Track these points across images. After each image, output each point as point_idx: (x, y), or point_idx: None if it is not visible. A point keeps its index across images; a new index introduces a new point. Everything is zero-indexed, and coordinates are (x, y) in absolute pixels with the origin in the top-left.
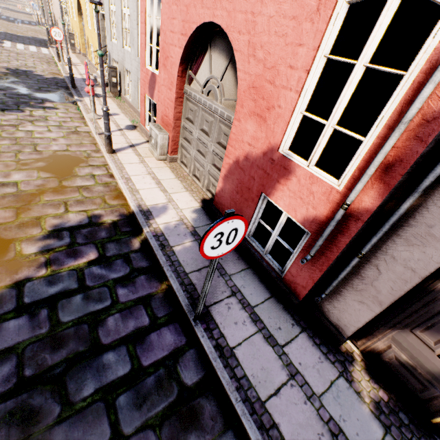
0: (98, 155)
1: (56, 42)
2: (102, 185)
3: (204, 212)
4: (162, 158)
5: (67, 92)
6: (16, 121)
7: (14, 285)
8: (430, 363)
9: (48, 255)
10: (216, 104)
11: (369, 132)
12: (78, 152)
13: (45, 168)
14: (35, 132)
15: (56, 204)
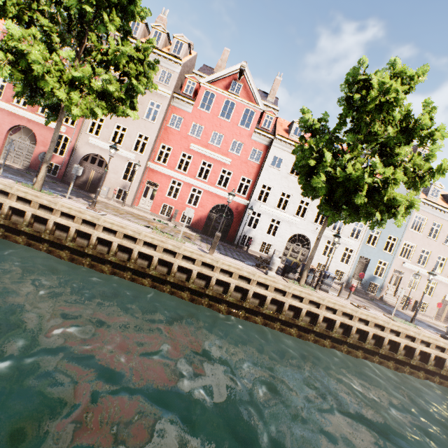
0: None
1: None
2: None
3: (26, 169)
4: None
5: None
6: None
7: None
8: (83, 181)
9: None
10: (27, 143)
11: (66, 150)
12: None
13: None
14: None
15: None
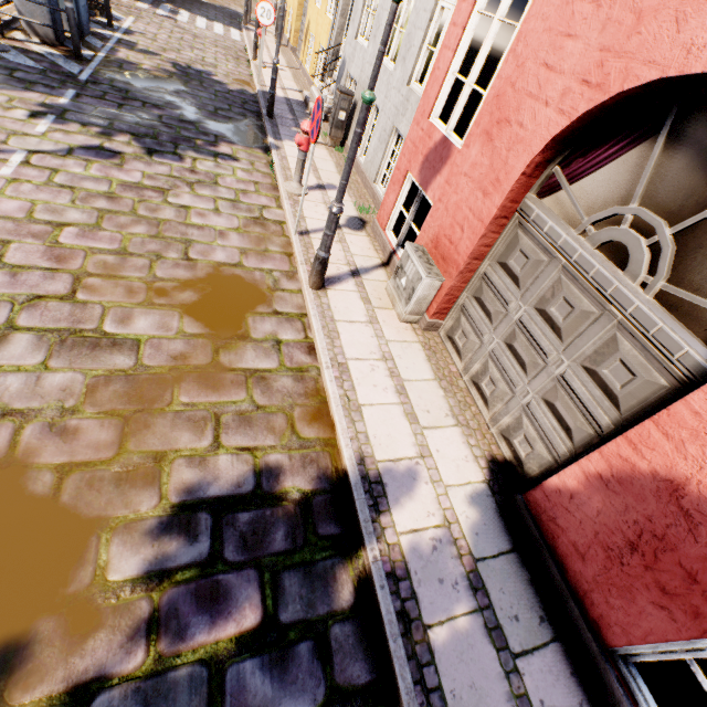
0: (292, 285)
1: (257, 24)
2: (290, 375)
3: (494, 506)
4: (411, 319)
5: (258, 124)
6: (166, 180)
7: (68, 700)
8: None
9: (158, 593)
10: (629, 284)
11: None
12: (257, 272)
13: (194, 308)
14: (192, 210)
15: (199, 418)
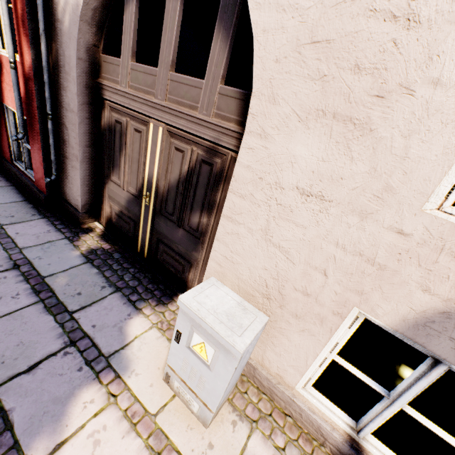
0: None
1: None
2: None
3: None
4: None
5: None
6: None
7: None
8: (123, 199)
9: None
10: None
11: None
12: None
13: None
14: None
15: None
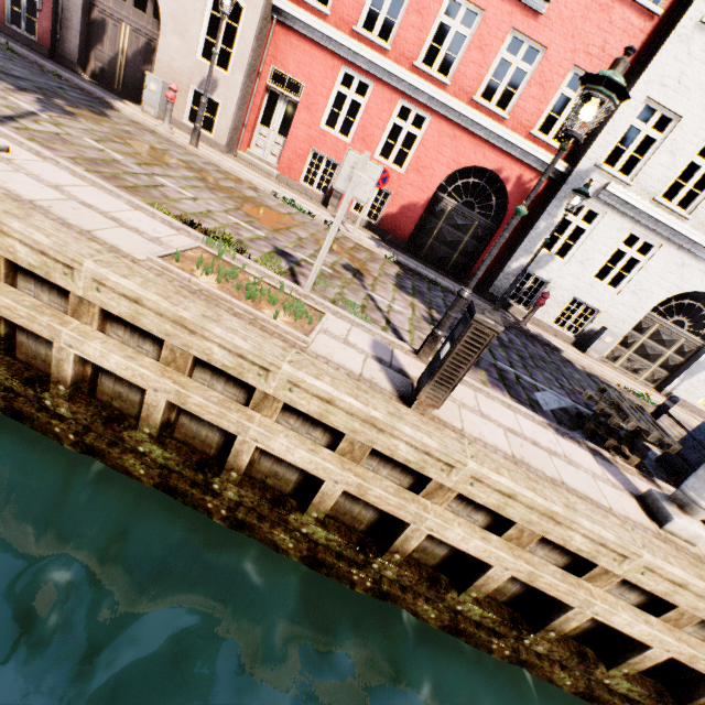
0: None
1: None
2: None
3: None
4: None
5: None
6: None
7: None
8: (106, 60)
9: None
10: None
11: None
12: None
13: None
14: None
15: None
